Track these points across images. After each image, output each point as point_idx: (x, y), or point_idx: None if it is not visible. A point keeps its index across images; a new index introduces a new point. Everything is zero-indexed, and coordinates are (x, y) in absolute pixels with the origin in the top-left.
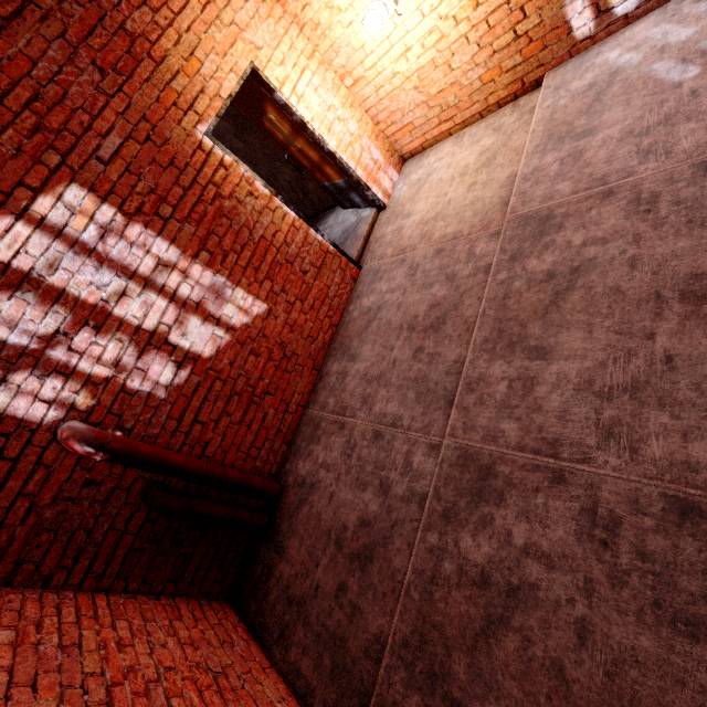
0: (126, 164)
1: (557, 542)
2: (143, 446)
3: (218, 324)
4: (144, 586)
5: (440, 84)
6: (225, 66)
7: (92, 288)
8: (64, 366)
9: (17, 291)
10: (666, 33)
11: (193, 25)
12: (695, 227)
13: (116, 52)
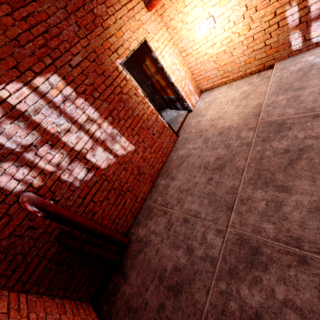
0: (82, 70)
1: (306, 301)
2: (64, 211)
3: (110, 152)
4: (47, 290)
5: (225, 61)
6: (133, 37)
7: (53, 125)
8: (31, 162)
9: (15, 120)
10: None
11: (123, 17)
12: None
13: (87, 20)
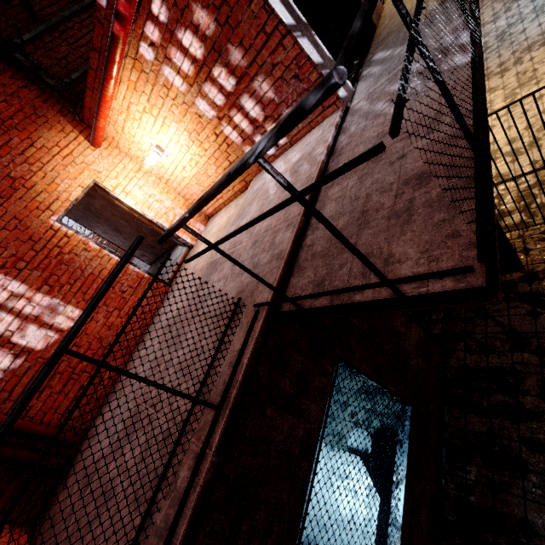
0: None
1: (132, 462)
2: None
3: (50, 328)
4: None
5: (208, 182)
6: (75, 184)
7: None
8: None
9: None
10: (280, 167)
11: (56, 167)
12: (238, 276)
13: (3, 187)
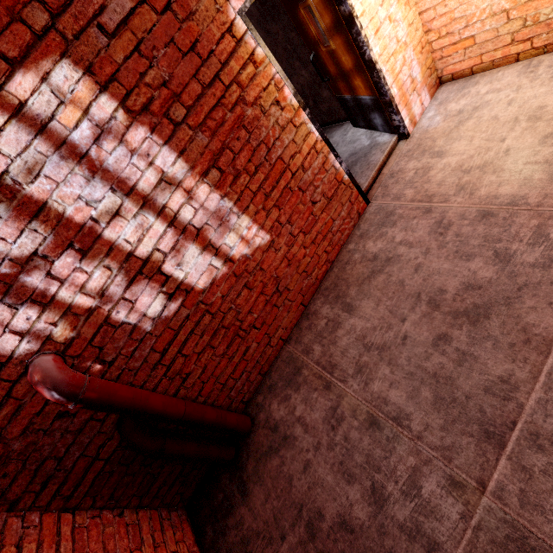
0: (136, 40)
1: None
2: (120, 393)
3: (216, 254)
4: (110, 502)
5: None
6: None
7: (80, 204)
8: (41, 293)
9: None
10: None
11: None
12: None
13: None
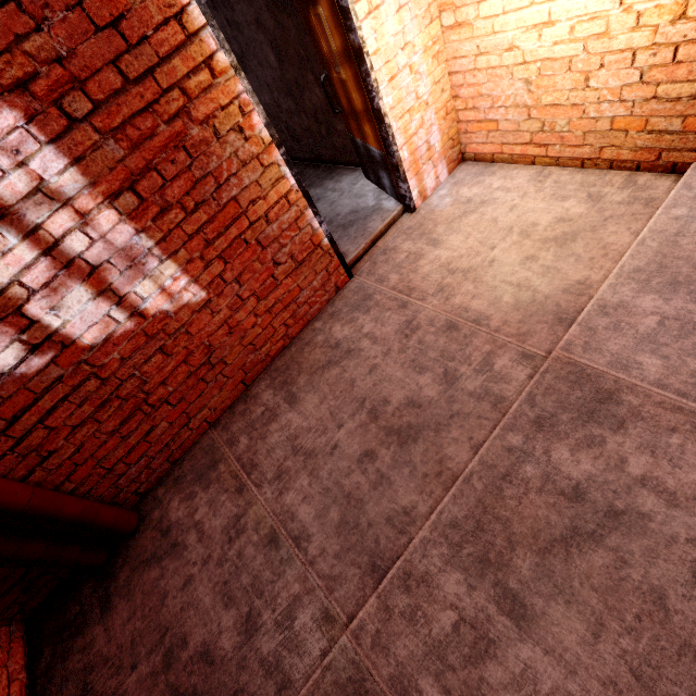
0: None
1: None
2: None
3: (119, 303)
4: None
5: (560, 95)
6: None
7: None
8: None
9: None
10: None
11: None
12: None
13: None
